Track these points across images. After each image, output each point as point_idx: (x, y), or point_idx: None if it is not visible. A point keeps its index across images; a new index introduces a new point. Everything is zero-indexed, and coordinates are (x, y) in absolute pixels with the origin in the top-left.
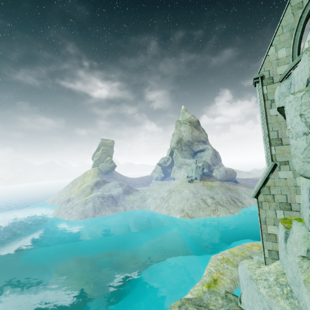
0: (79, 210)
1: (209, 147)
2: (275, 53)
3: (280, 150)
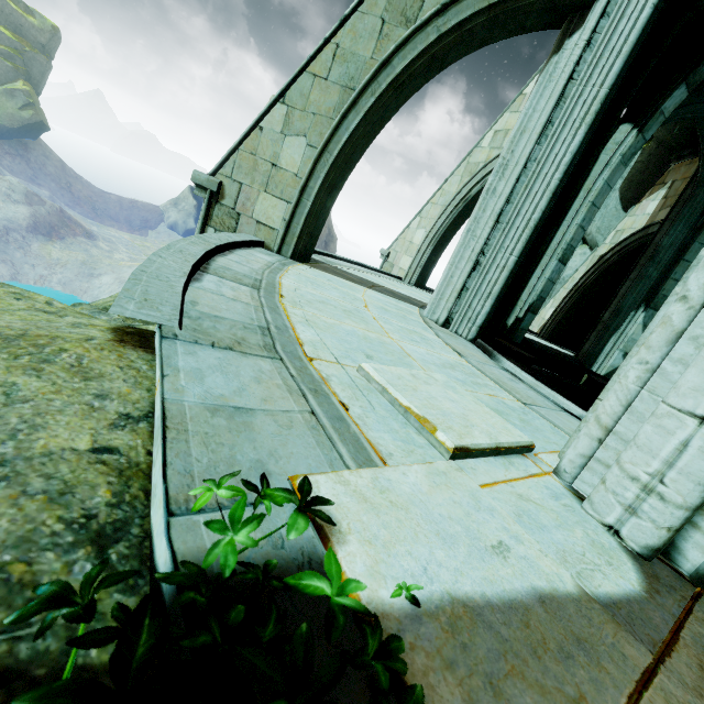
0: None
1: None
2: (279, 138)
3: None
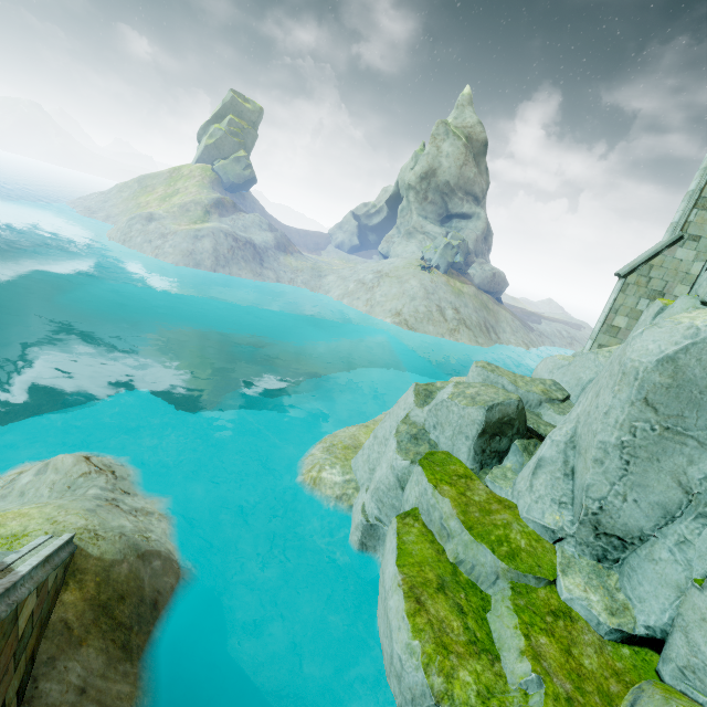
0: (181, 246)
1: (483, 216)
2: None
3: (701, 218)
